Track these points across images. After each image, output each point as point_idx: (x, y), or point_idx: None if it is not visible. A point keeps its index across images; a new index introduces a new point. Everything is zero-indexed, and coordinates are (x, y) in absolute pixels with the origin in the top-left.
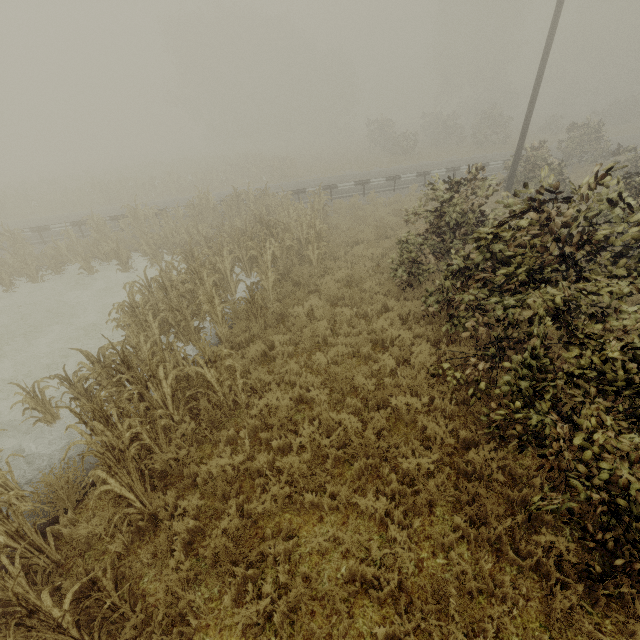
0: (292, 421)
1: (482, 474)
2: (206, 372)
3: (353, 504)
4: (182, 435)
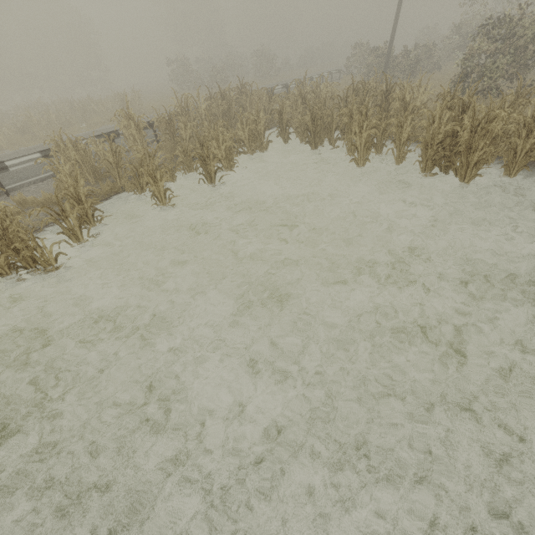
0: None
1: None
2: None
3: None
4: None
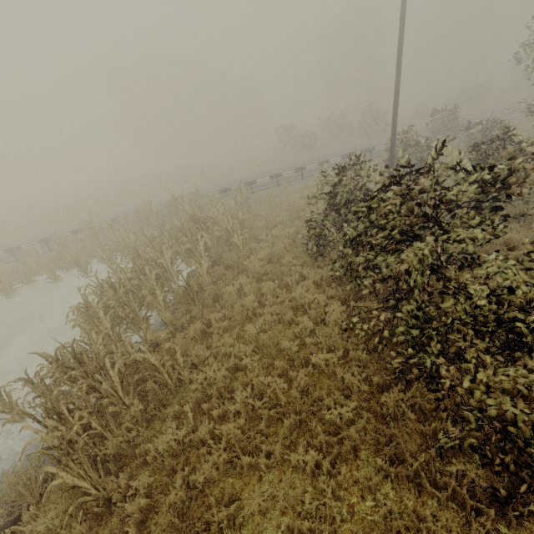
0: (229, 389)
1: (396, 414)
2: (149, 357)
3: (287, 460)
4: (134, 417)
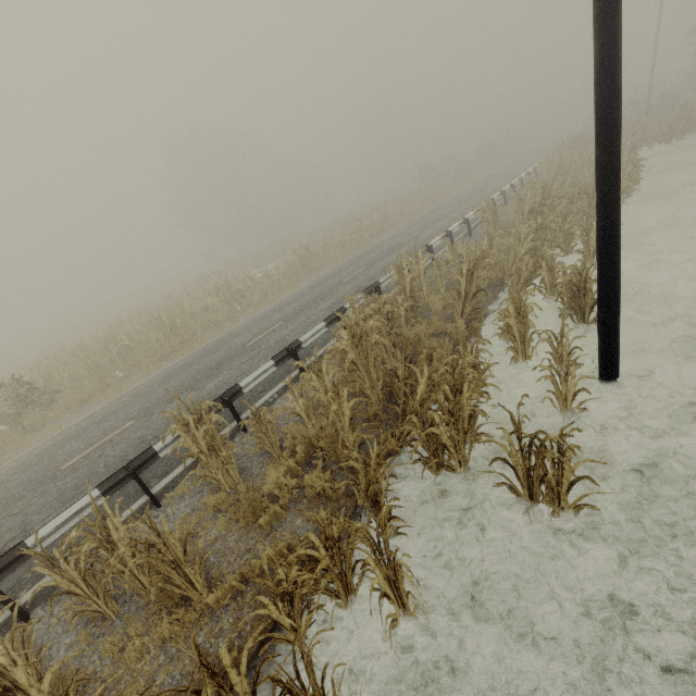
0: None
1: None
2: None
3: None
4: None
